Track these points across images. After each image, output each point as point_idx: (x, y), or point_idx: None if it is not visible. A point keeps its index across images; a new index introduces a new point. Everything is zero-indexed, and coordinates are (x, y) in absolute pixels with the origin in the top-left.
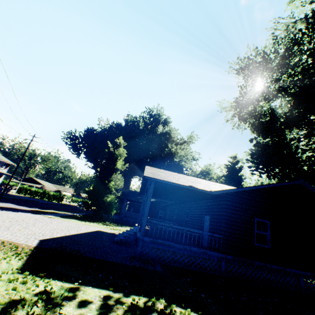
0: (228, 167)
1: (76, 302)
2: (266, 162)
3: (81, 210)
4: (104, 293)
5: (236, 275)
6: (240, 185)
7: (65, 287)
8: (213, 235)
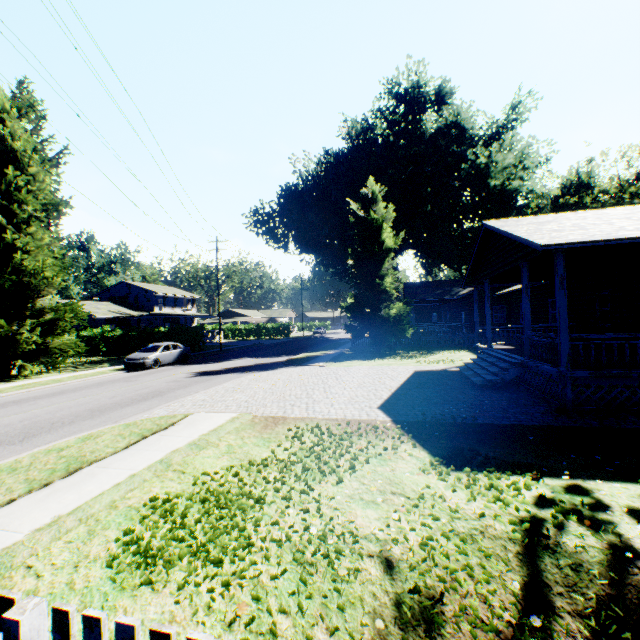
0: None
1: (622, 513)
2: None
3: (332, 341)
4: (635, 489)
5: None
6: None
7: (556, 486)
8: None
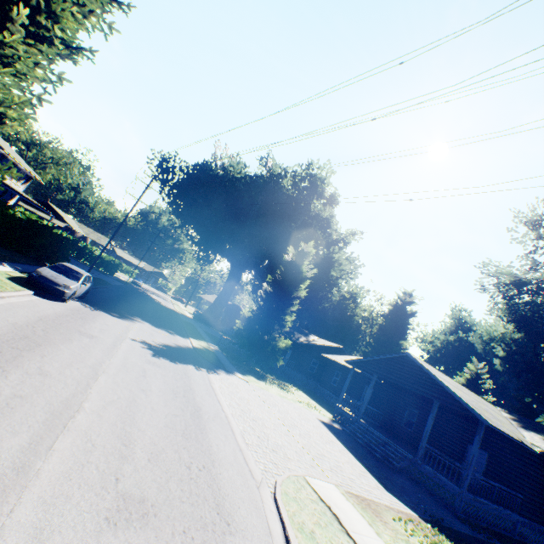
0: (396, 306)
1: None
2: (531, 381)
3: (174, 314)
4: None
5: (522, 537)
6: (404, 337)
7: None
8: (516, 494)
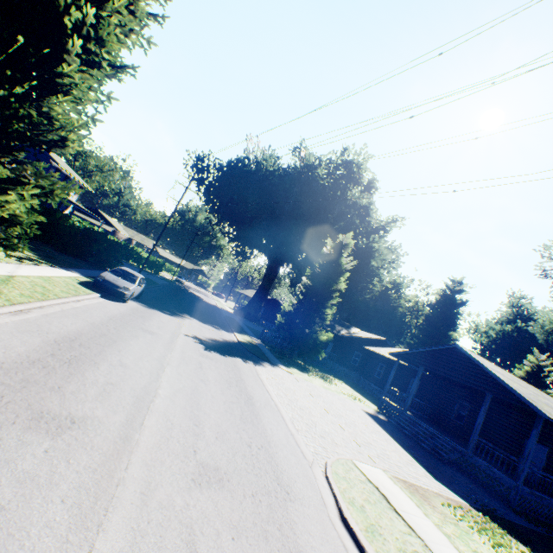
0: (443, 295)
1: None
2: None
3: (216, 309)
4: None
5: None
6: (453, 328)
7: None
8: None
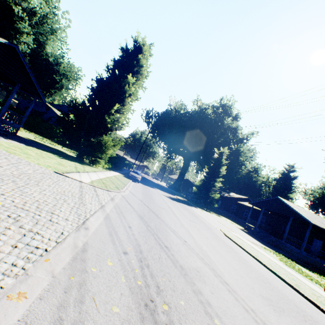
0: (283, 174)
1: None
2: None
3: (161, 186)
4: None
5: None
6: (290, 192)
7: None
8: None
